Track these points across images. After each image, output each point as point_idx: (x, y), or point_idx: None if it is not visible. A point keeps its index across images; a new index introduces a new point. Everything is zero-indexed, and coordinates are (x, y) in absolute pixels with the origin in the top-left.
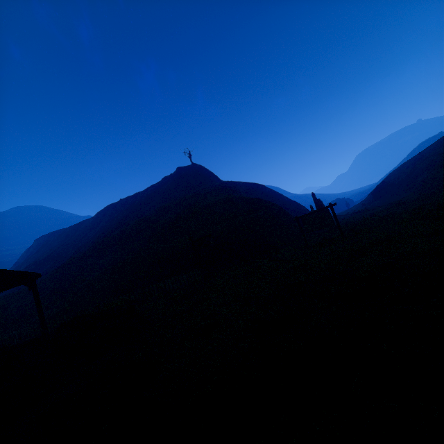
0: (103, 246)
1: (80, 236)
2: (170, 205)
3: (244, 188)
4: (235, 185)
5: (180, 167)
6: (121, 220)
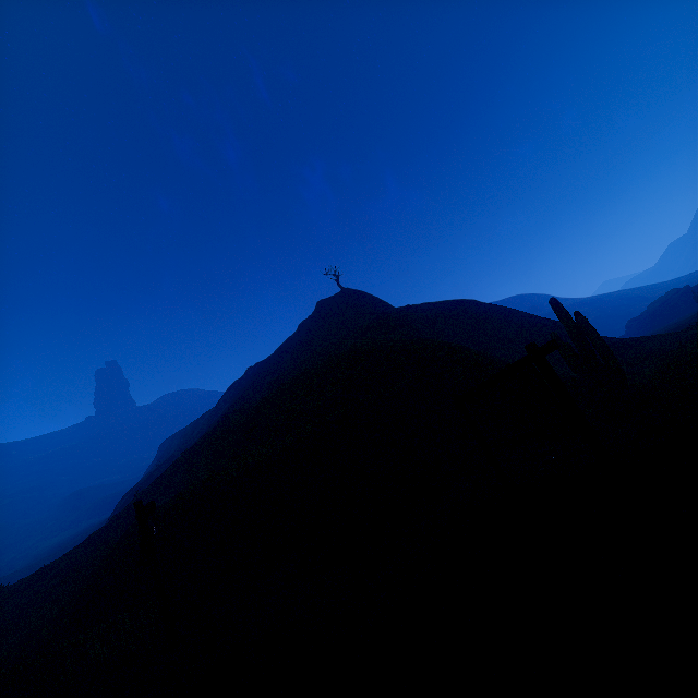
0: (167, 471)
1: (194, 438)
2: (284, 375)
3: (428, 315)
4: (407, 313)
5: (321, 301)
6: (226, 410)
